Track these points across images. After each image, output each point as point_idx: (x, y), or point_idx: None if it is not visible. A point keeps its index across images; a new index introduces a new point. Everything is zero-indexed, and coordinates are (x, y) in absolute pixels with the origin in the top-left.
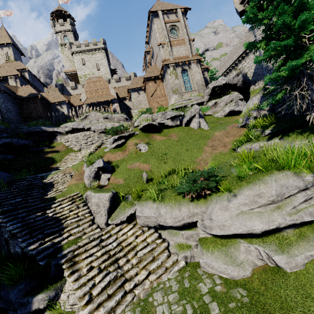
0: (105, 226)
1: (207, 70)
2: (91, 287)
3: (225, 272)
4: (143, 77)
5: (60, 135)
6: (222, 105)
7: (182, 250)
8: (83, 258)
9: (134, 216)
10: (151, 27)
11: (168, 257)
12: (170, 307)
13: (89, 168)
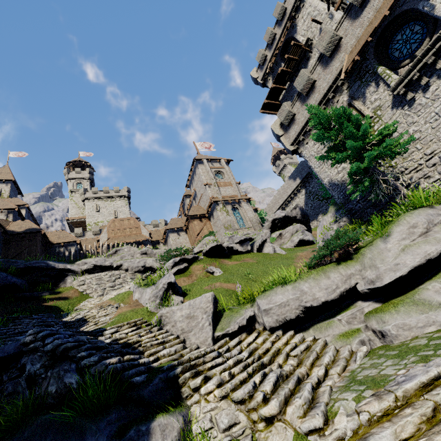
0: (211, 343)
1: (256, 212)
2: (254, 387)
3: (430, 320)
4: (182, 218)
5: (72, 275)
6: (288, 236)
7: (351, 337)
8: (209, 368)
9: (251, 326)
10: (194, 171)
11: (337, 351)
12: (399, 364)
13: (151, 287)
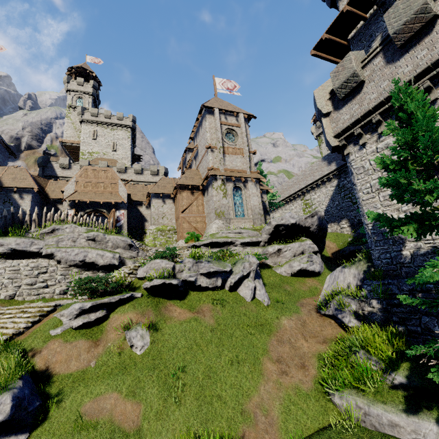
0: None
1: (267, 192)
2: None
3: None
4: (175, 180)
5: None
6: (289, 255)
7: None
8: None
9: None
10: (201, 123)
11: None
12: None
13: None
